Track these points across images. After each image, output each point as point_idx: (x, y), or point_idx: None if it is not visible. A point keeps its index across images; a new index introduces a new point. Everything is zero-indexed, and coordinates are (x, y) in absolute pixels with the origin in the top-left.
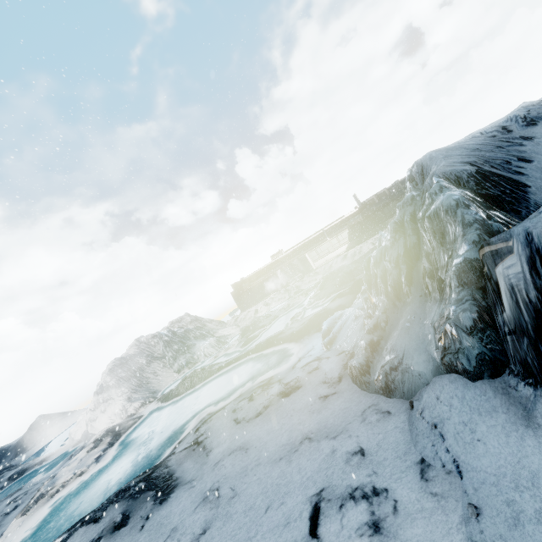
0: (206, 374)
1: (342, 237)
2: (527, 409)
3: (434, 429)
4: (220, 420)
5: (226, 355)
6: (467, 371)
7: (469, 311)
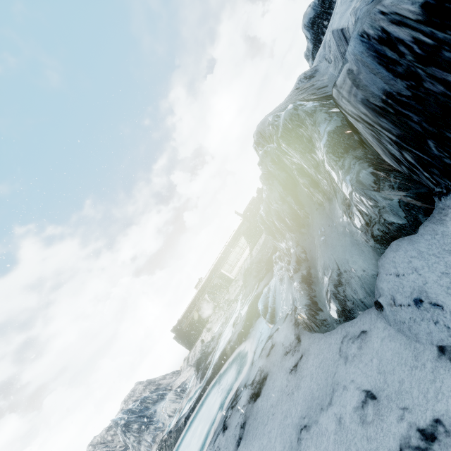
0: (174, 436)
1: (242, 243)
2: None
3: (422, 305)
4: None
5: (189, 401)
6: (402, 225)
7: (363, 169)
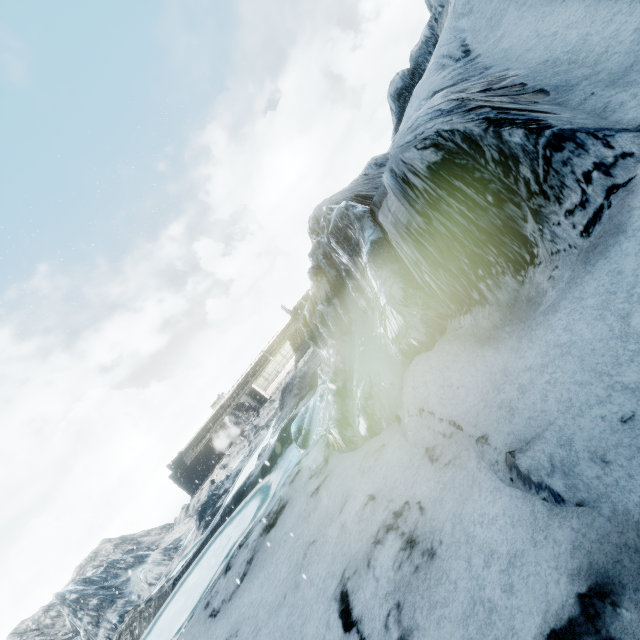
0: (155, 605)
1: (286, 351)
2: (475, 334)
3: (423, 414)
4: (188, 636)
5: (183, 560)
6: (422, 341)
7: (395, 283)
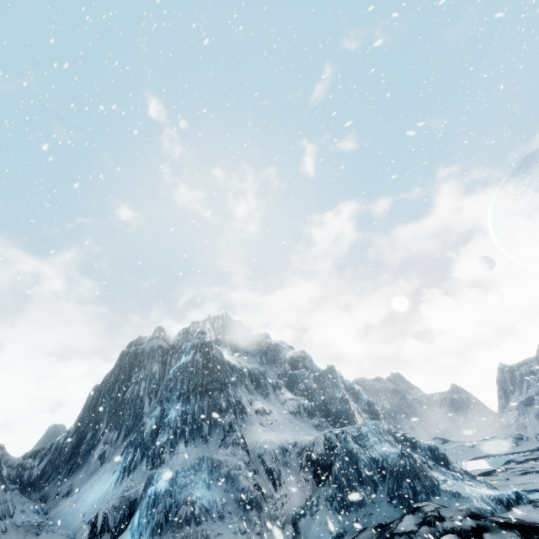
0: None
1: None
2: None
3: None
4: None
5: None
6: None
7: None
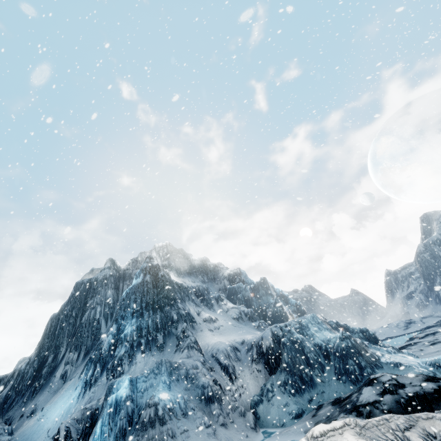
0: None
1: None
2: None
3: None
4: None
5: None
6: None
7: None
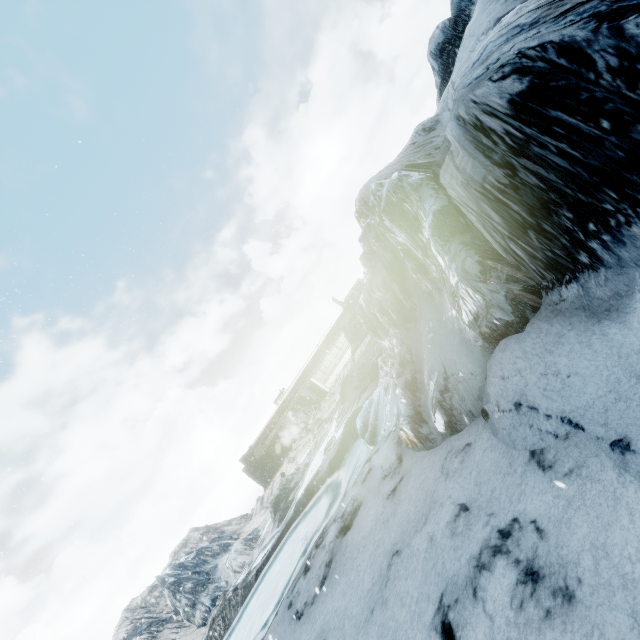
0: (241, 594)
1: (341, 343)
2: (586, 307)
3: (521, 409)
4: (275, 635)
5: (262, 551)
6: (509, 322)
7: (468, 257)
